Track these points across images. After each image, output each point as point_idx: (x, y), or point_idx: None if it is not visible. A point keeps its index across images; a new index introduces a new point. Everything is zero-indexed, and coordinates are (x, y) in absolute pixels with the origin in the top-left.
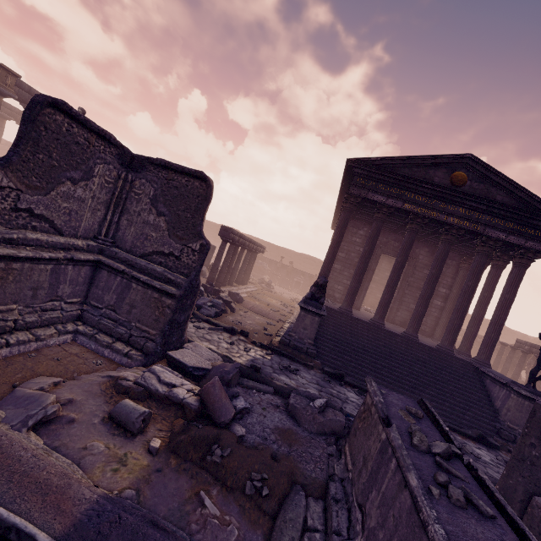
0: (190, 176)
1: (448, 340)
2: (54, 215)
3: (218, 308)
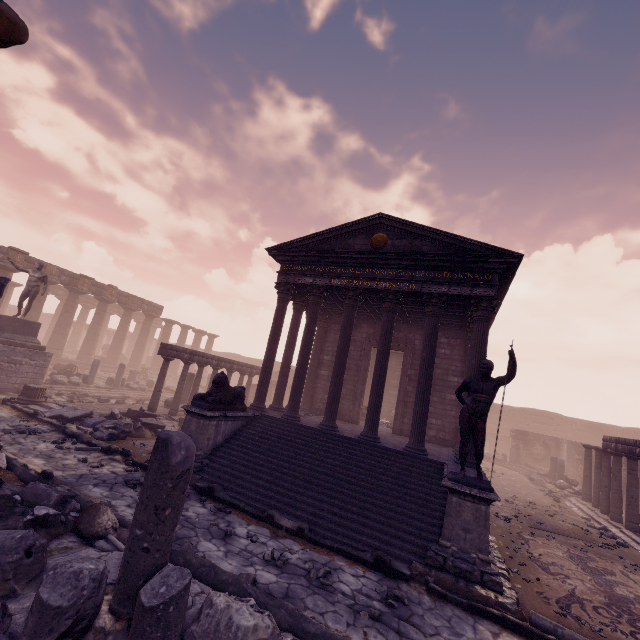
0: None
1: (413, 435)
2: None
3: (119, 429)
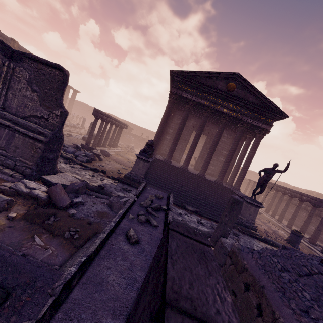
0: (52, 67)
1: (220, 177)
2: None
3: (89, 157)
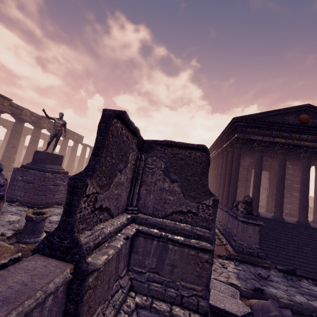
0: (191, 149)
1: None
2: (110, 204)
3: None
